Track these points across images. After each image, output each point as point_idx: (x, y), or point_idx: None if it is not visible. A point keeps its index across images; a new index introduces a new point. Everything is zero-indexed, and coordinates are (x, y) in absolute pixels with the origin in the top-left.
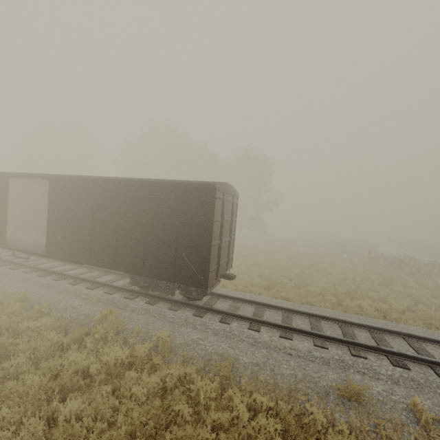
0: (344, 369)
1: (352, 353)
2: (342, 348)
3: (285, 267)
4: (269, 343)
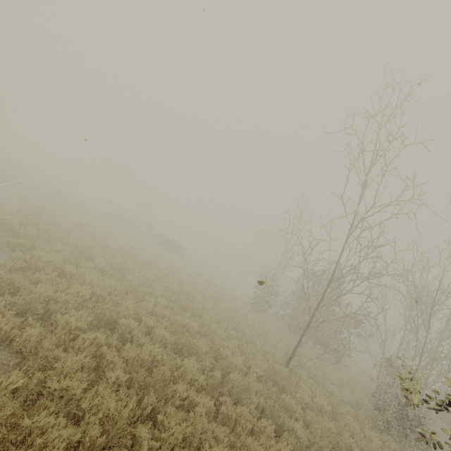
0: None
1: None
2: None
3: None
4: None
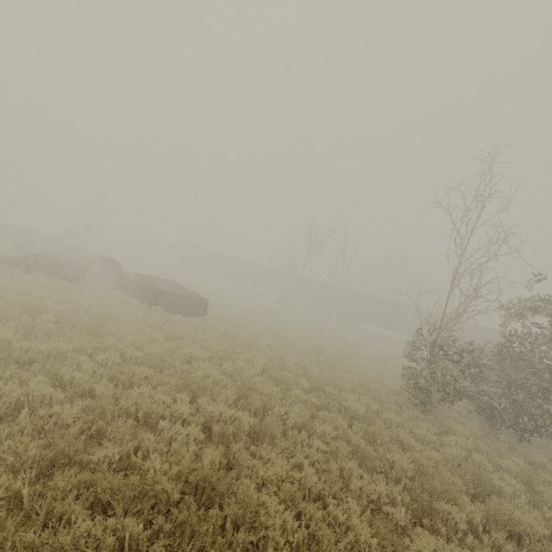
0: None
1: None
2: None
3: None
4: None
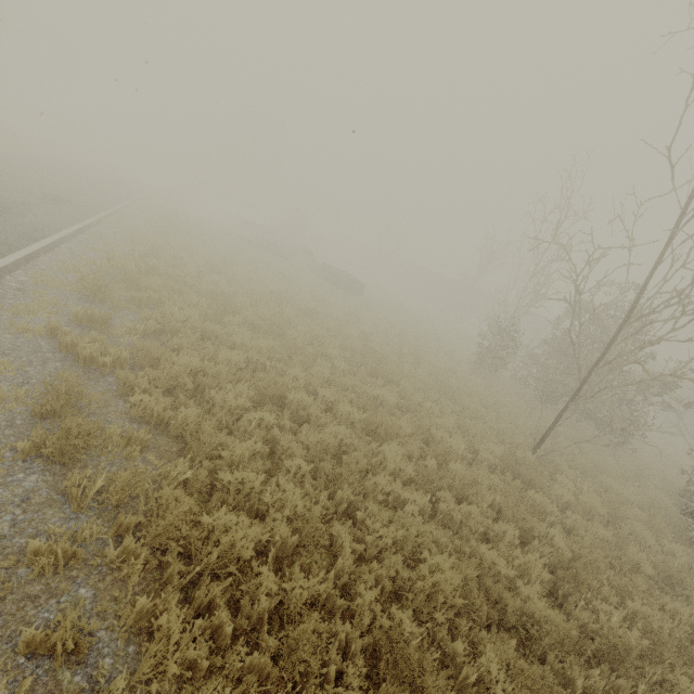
0: None
1: None
2: None
3: None
4: None
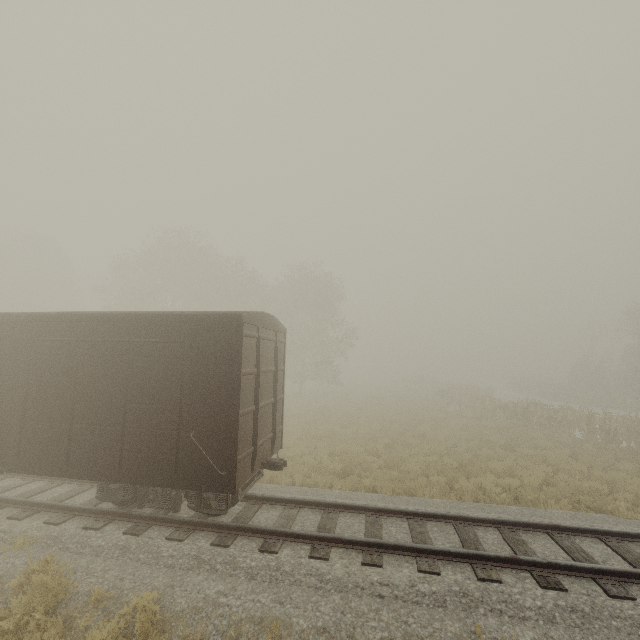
0: (469, 610)
1: (478, 575)
2: (462, 568)
3: (369, 436)
4: (345, 580)
